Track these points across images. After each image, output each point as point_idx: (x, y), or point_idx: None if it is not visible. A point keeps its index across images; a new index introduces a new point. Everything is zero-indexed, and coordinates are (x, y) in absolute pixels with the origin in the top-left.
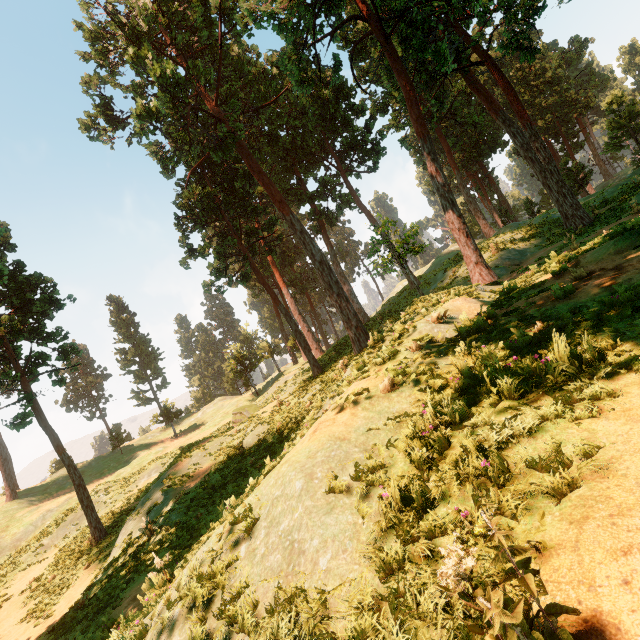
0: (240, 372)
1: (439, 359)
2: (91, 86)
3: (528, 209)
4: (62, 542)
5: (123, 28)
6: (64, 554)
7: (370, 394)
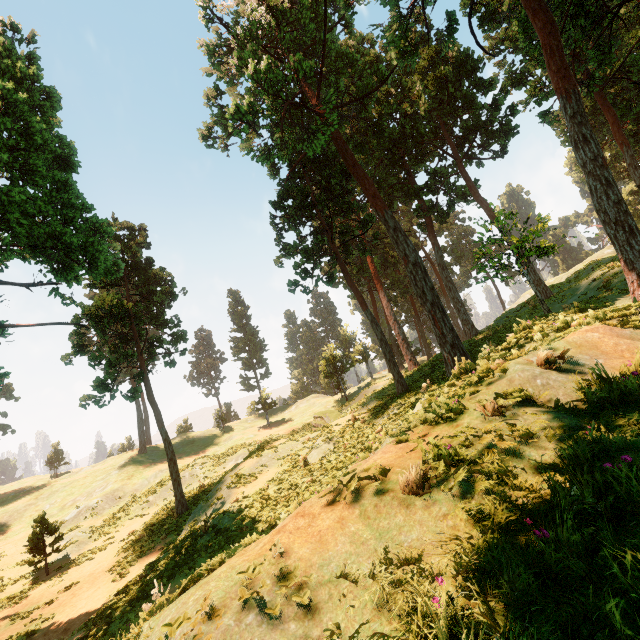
0: (331, 373)
1: (528, 445)
2: (210, 98)
3: None
4: (161, 503)
5: (235, 36)
6: (157, 516)
7: (386, 484)
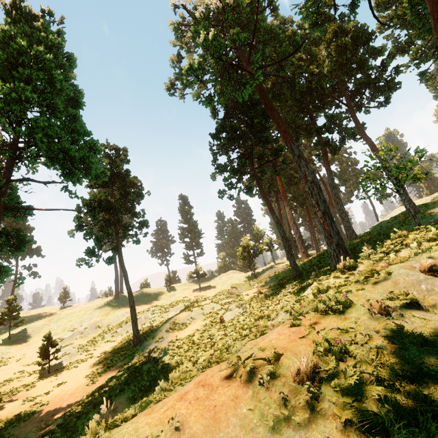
0: (245, 257)
1: (418, 350)
2: (174, 61)
3: None
4: (125, 334)
5: (194, 17)
6: (120, 343)
7: (278, 367)
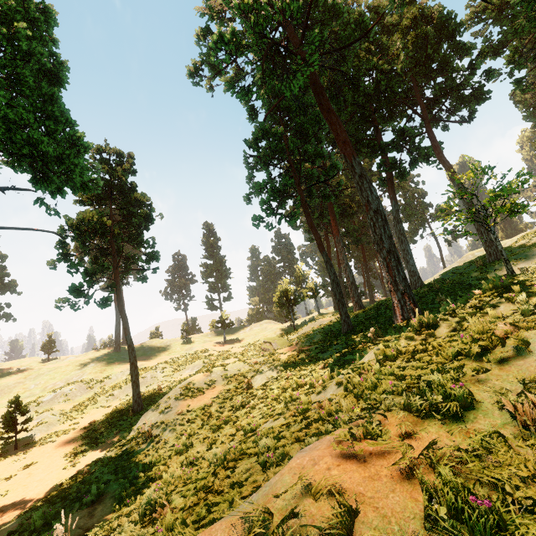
0: (283, 304)
1: None
2: (200, 37)
3: None
4: (124, 398)
5: None
6: (116, 410)
7: None
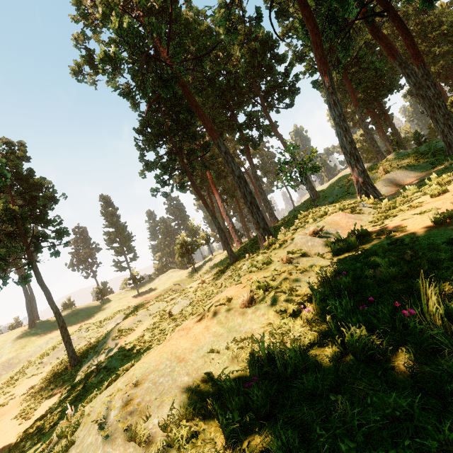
0: (184, 254)
1: (304, 275)
2: (79, 41)
3: (416, 139)
4: (55, 362)
5: None
6: (52, 371)
7: (231, 305)
